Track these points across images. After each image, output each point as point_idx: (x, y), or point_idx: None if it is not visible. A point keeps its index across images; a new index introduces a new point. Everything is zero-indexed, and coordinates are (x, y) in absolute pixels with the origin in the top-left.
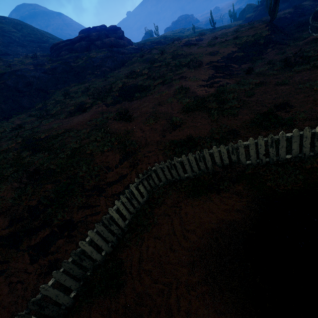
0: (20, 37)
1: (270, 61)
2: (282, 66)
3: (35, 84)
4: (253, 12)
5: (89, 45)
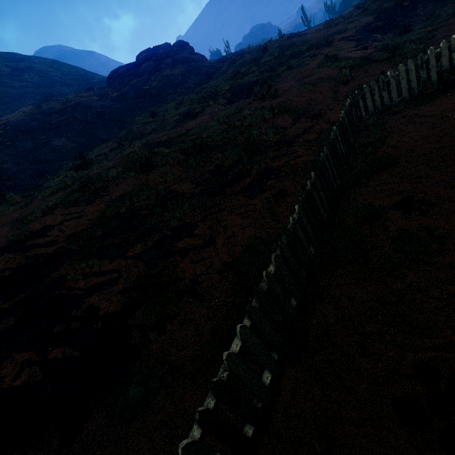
0: (60, 76)
1: (430, 15)
2: (454, 10)
3: (106, 113)
4: None
5: (157, 66)
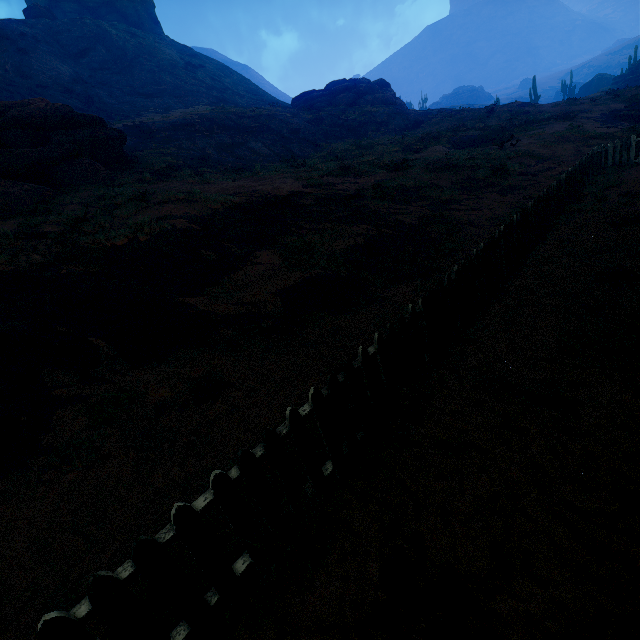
0: (231, 84)
1: None
2: None
3: (301, 132)
4: (613, 85)
5: (356, 100)
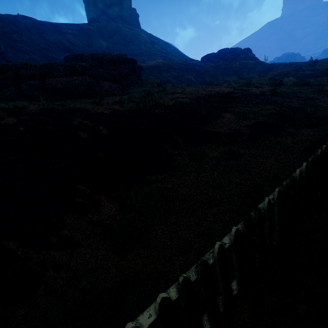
0: (170, 51)
1: None
2: None
3: (209, 72)
4: None
5: (235, 57)
